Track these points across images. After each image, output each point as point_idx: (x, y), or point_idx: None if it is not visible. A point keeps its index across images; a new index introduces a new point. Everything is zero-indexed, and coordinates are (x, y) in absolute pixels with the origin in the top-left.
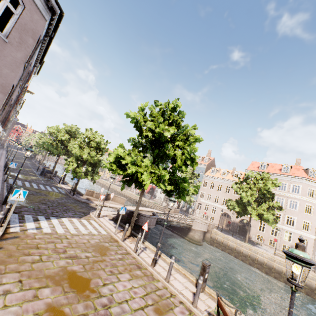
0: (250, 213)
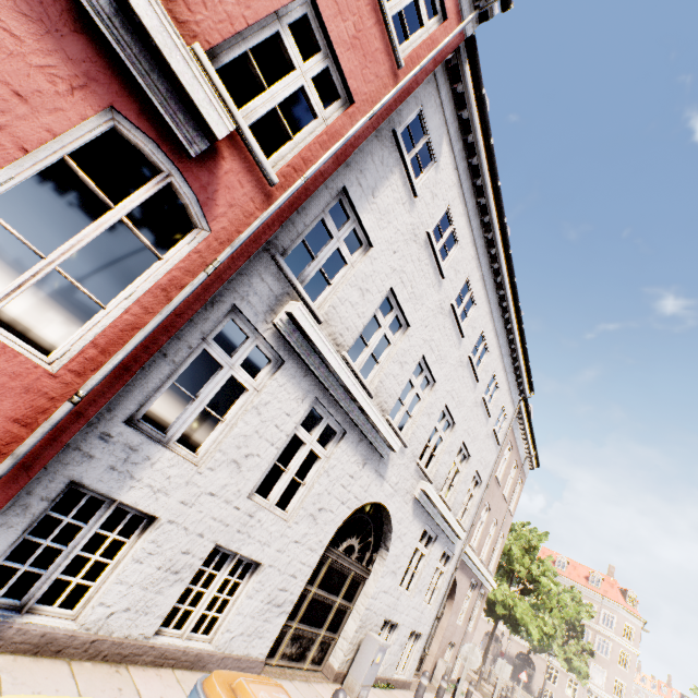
0: (556, 653)
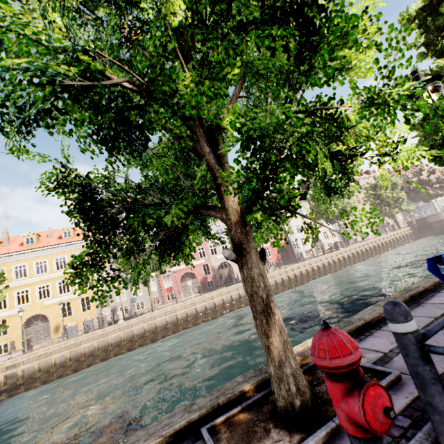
0: None
